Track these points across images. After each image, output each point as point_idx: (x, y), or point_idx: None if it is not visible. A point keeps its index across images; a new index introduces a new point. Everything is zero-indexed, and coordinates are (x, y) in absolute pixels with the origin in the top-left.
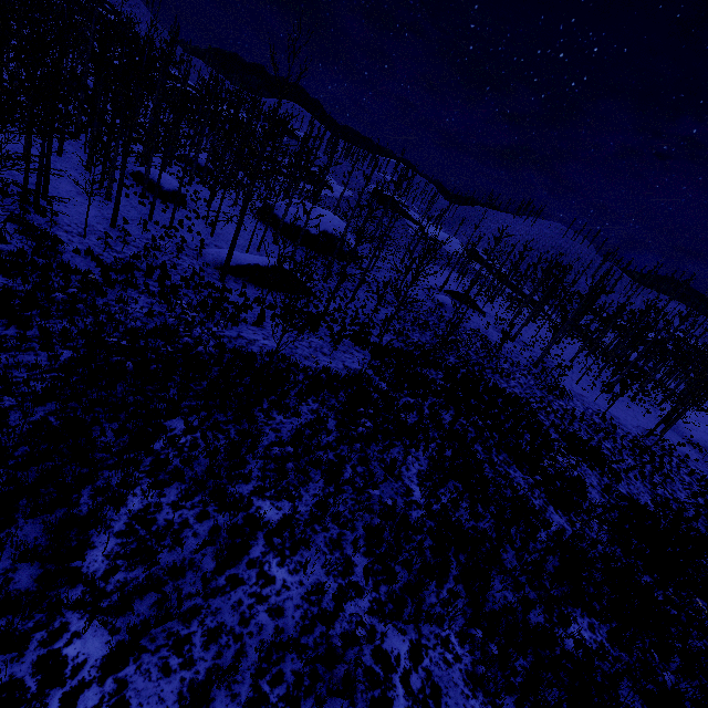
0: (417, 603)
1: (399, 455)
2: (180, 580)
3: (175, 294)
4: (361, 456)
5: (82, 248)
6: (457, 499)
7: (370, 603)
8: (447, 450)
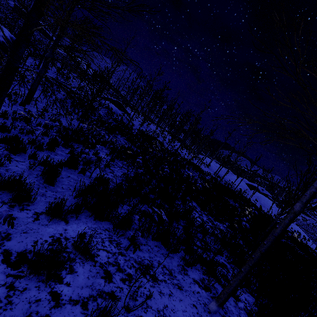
0: None
1: None
2: None
3: None
4: None
5: None
6: None
7: None
8: None
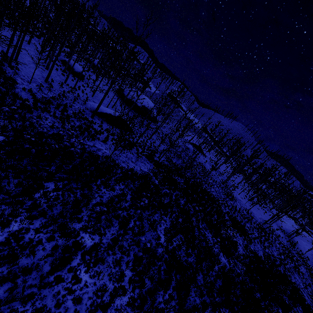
0: (152, 301)
1: (158, 218)
2: (28, 275)
3: (67, 119)
4: (139, 216)
5: (27, 88)
6: (180, 245)
7: (128, 299)
8: (180, 218)
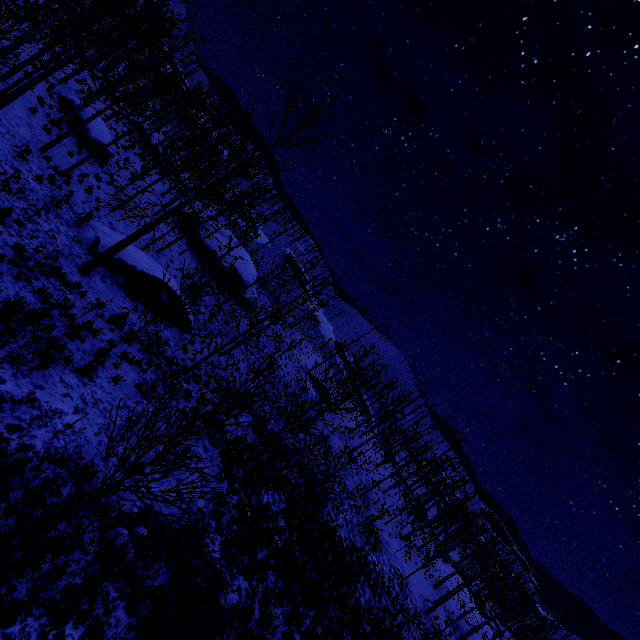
0: None
1: None
2: None
3: None
4: None
5: None
6: None
7: None
8: None
